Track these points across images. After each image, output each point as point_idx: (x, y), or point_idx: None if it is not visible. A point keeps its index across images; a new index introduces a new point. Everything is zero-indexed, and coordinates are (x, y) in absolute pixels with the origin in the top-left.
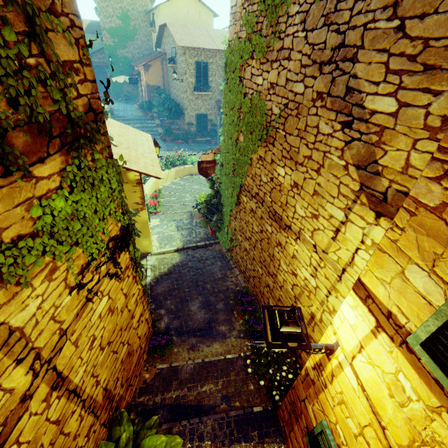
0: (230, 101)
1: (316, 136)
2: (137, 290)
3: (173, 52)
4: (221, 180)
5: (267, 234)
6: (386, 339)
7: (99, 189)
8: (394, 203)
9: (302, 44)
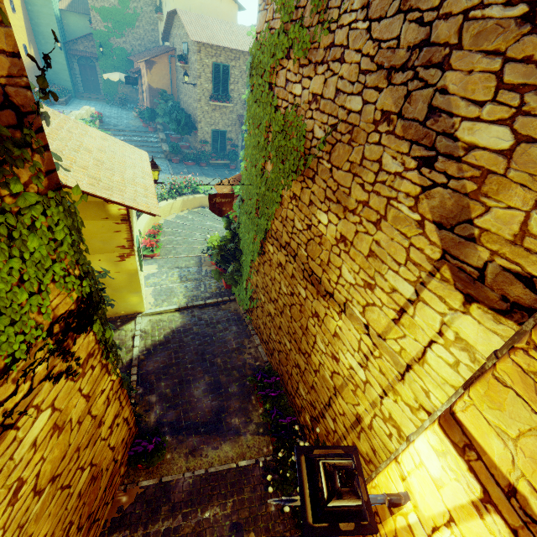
0: (256, 115)
1: (377, 175)
2: (109, 383)
3: (184, 48)
4: (240, 220)
5: (300, 299)
6: (501, 528)
7: (22, 245)
8: (496, 286)
9: (362, 39)
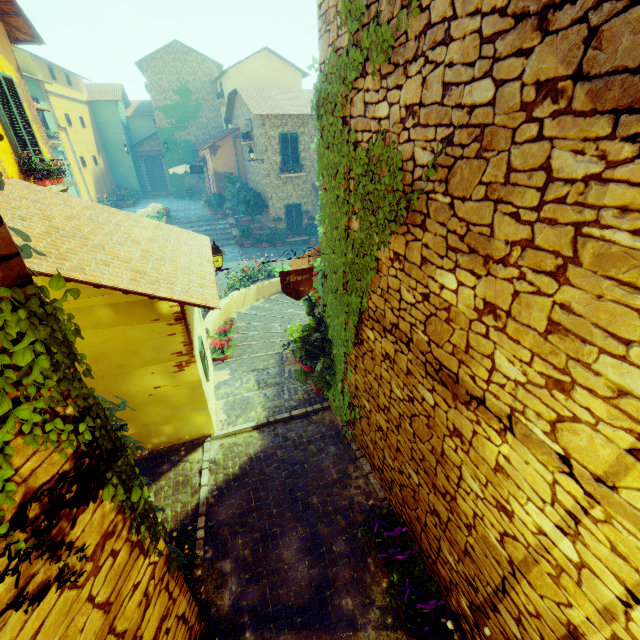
0: (330, 163)
1: (545, 190)
2: (148, 569)
3: (248, 126)
4: (325, 301)
5: (425, 408)
6: None
7: None
8: None
9: None
